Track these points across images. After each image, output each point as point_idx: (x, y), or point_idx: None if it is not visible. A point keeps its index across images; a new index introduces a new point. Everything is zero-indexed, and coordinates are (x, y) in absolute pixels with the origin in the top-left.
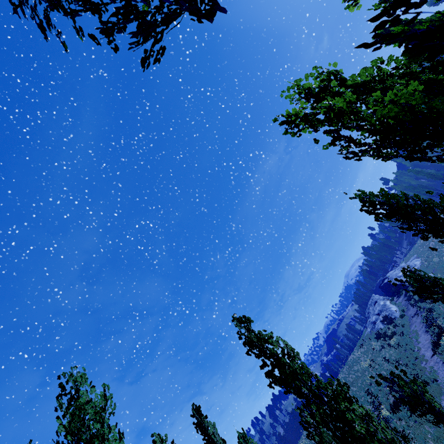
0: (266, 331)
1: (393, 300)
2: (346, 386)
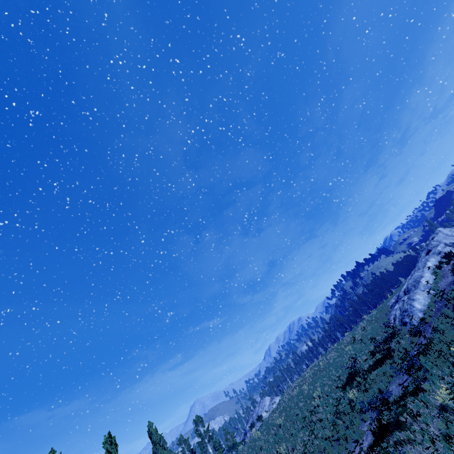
0: None
1: (448, 263)
2: None
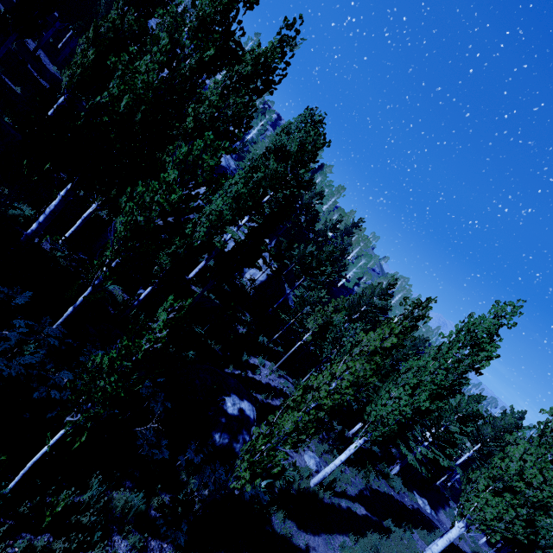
0: (398, 326)
1: None
2: (319, 389)
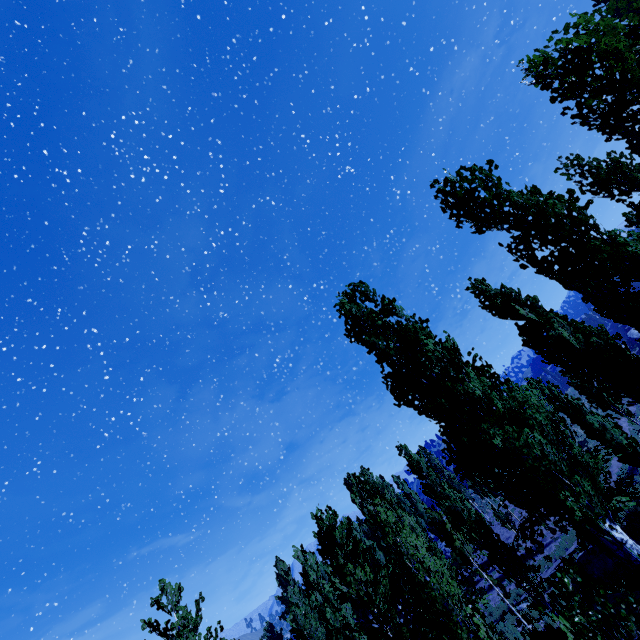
0: None
1: None
2: None
